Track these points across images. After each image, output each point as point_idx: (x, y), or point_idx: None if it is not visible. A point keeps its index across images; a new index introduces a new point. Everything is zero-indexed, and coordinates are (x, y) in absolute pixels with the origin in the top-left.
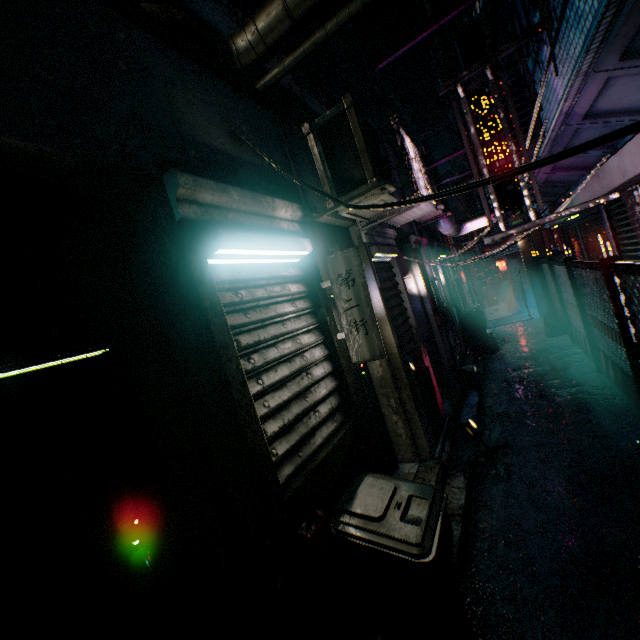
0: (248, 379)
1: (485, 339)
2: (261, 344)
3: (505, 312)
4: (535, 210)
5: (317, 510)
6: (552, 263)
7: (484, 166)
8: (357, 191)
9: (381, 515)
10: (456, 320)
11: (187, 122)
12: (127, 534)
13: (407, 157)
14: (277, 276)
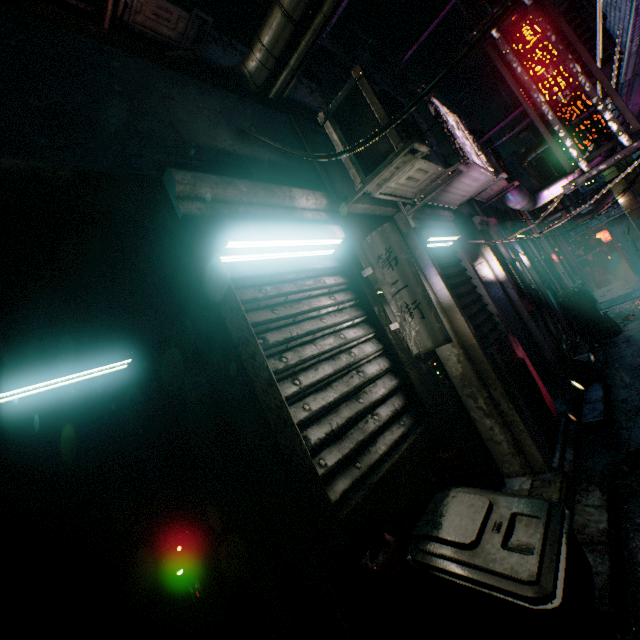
0: (281, 380)
1: (598, 321)
2: (293, 341)
3: (622, 291)
4: (627, 133)
5: (385, 534)
6: None
7: (543, 103)
8: (385, 163)
9: (473, 540)
10: (553, 304)
11: (189, 130)
12: (169, 562)
13: (445, 124)
14: (307, 269)
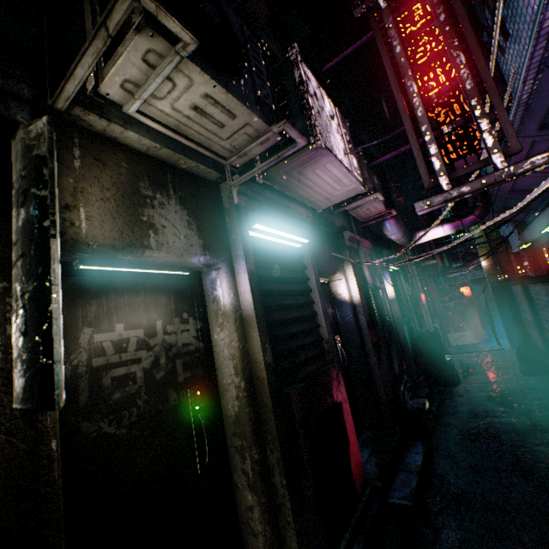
0: None
1: (443, 367)
2: None
3: (471, 339)
4: (504, 152)
5: None
6: (526, 281)
7: (415, 94)
8: (124, 44)
9: None
10: (407, 340)
11: None
12: None
13: (306, 94)
14: None
